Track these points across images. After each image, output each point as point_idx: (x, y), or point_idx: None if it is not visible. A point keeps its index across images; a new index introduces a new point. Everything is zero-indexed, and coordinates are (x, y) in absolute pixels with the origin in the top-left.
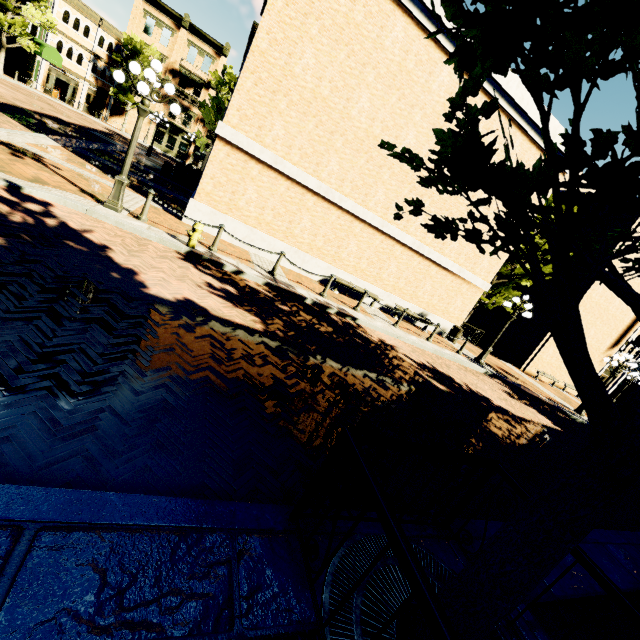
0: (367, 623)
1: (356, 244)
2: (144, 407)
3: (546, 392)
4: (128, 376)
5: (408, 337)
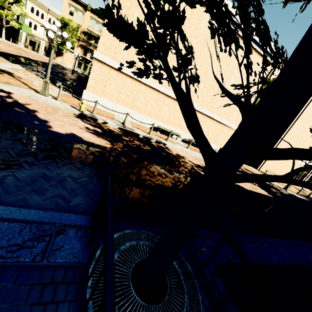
0: (117, 265)
1: (167, 109)
2: (32, 175)
3: None
4: (28, 163)
5: (193, 153)
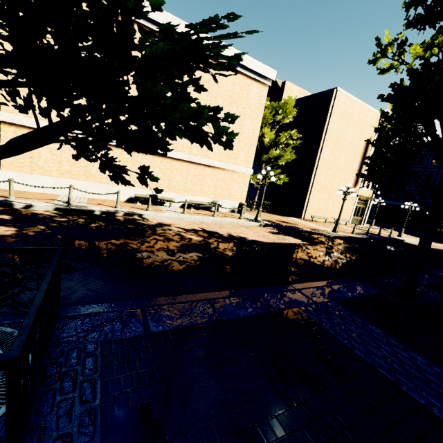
0: None
1: None
2: None
3: (314, 226)
4: None
5: (191, 217)
